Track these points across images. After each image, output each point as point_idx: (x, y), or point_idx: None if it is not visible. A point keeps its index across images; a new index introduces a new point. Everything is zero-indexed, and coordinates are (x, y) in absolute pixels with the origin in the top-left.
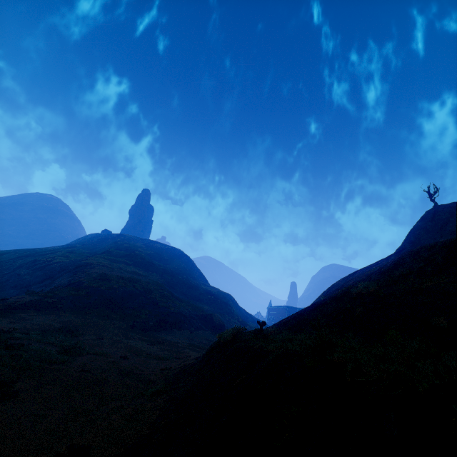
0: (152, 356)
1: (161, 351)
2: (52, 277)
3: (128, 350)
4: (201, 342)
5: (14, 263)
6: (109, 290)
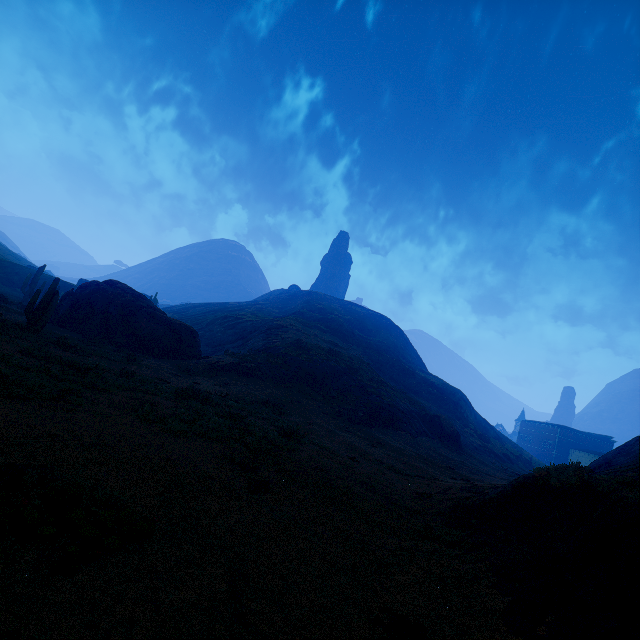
0: (384, 465)
1: (389, 459)
2: (244, 338)
3: (350, 447)
4: (430, 455)
5: (207, 318)
6: (309, 363)
